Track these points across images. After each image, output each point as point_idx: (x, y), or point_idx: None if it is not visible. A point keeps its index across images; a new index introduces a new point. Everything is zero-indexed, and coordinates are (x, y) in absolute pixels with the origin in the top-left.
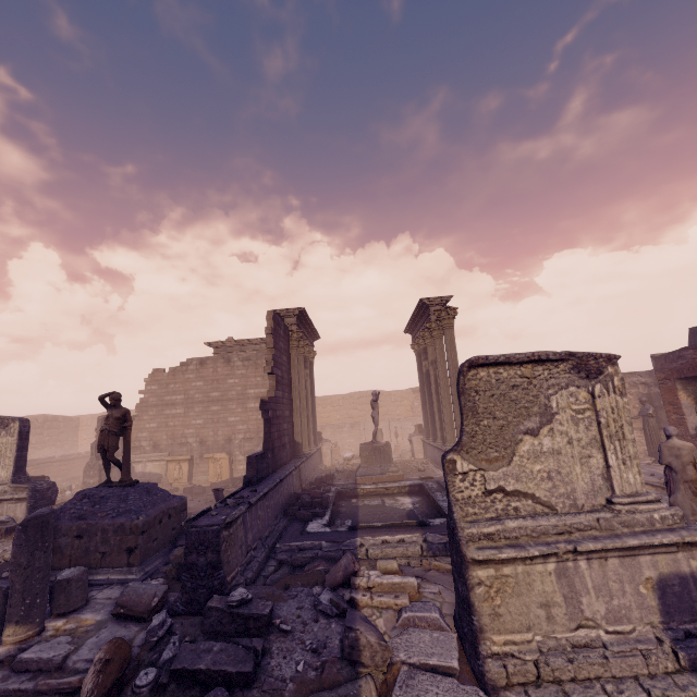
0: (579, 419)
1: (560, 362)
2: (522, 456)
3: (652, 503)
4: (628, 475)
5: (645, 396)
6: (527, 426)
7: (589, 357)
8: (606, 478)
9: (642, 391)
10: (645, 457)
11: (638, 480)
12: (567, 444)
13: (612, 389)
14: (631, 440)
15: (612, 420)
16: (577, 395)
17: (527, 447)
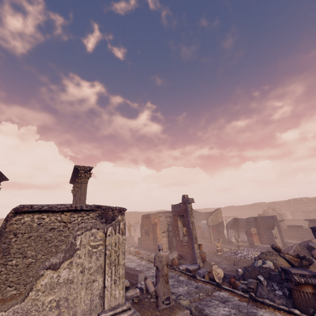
0: (94, 252)
1: (91, 211)
2: (39, 290)
3: (125, 312)
4: (116, 291)
5: (170, 222)
6: (52, 261)
7: (109, 209)
8: (101, 296)
9: (169, 220)
10: (168, 250)
11: (121, 294)
12: (80, 273)
13: (118, 230)
14: (122, 264)
15: (114, 252)
16: (96, 235)
17: (46, 280)
